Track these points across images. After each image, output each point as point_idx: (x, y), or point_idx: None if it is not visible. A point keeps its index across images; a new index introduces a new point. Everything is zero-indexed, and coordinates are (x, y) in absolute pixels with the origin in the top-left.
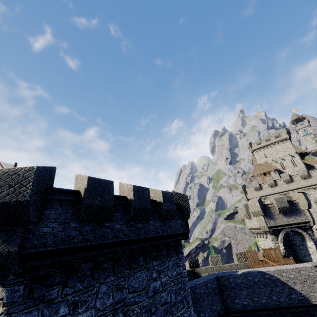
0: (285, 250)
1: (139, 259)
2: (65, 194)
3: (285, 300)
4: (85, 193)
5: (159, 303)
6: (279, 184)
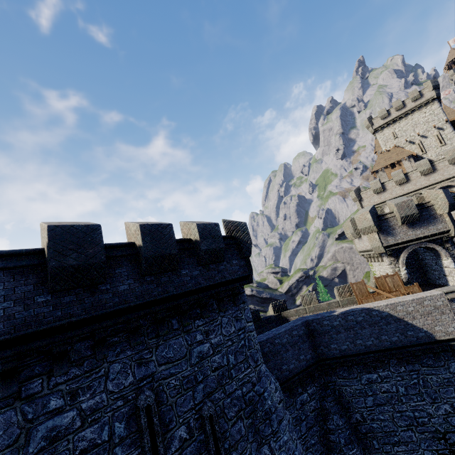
0: (408, 275)
1: (171, 322)
2: (16, 259)
3: (399, 339)
4: (48, 252)
5: (209, 369)
6: (413, 179)
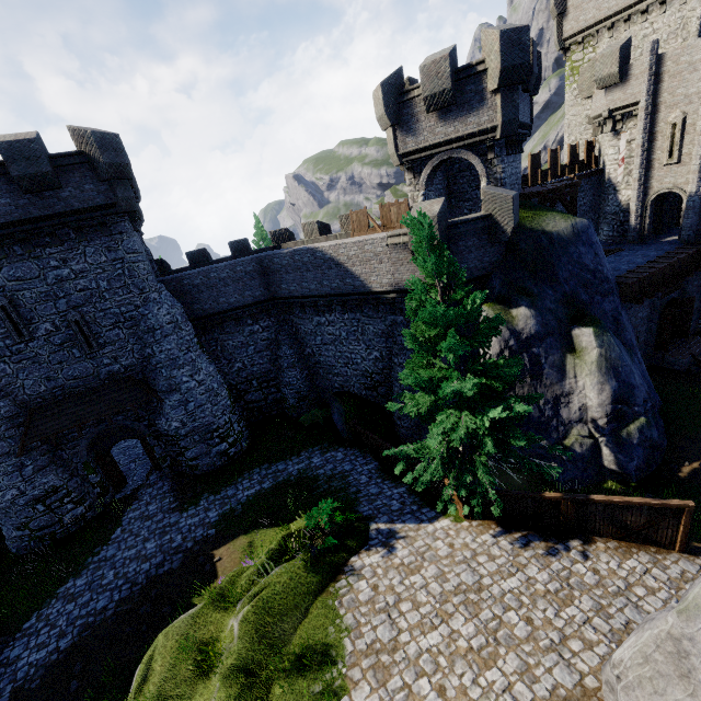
0: None
1: (14, 249)
2: None
3: (338, 286)
4: None
5: (72, 289)
6: None
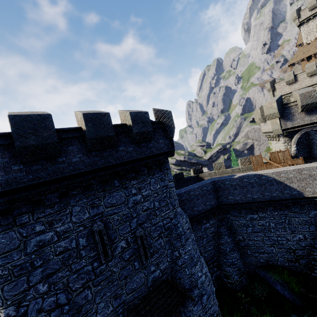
0: (296, 151)
1: (114, 182)
2: None
3: (277, 195)
4: (12, 135)
5: (141, 210)
6: None
